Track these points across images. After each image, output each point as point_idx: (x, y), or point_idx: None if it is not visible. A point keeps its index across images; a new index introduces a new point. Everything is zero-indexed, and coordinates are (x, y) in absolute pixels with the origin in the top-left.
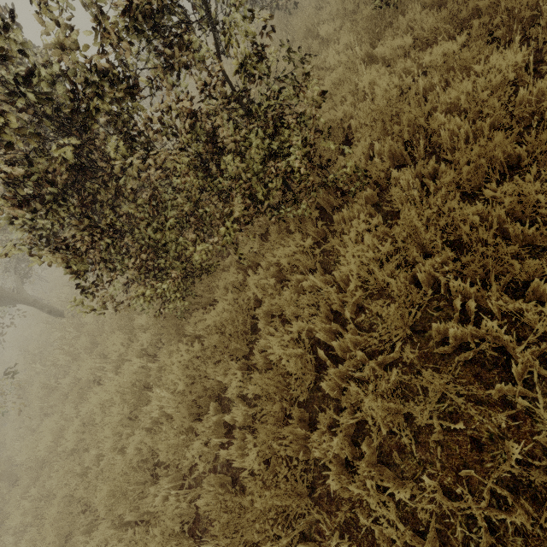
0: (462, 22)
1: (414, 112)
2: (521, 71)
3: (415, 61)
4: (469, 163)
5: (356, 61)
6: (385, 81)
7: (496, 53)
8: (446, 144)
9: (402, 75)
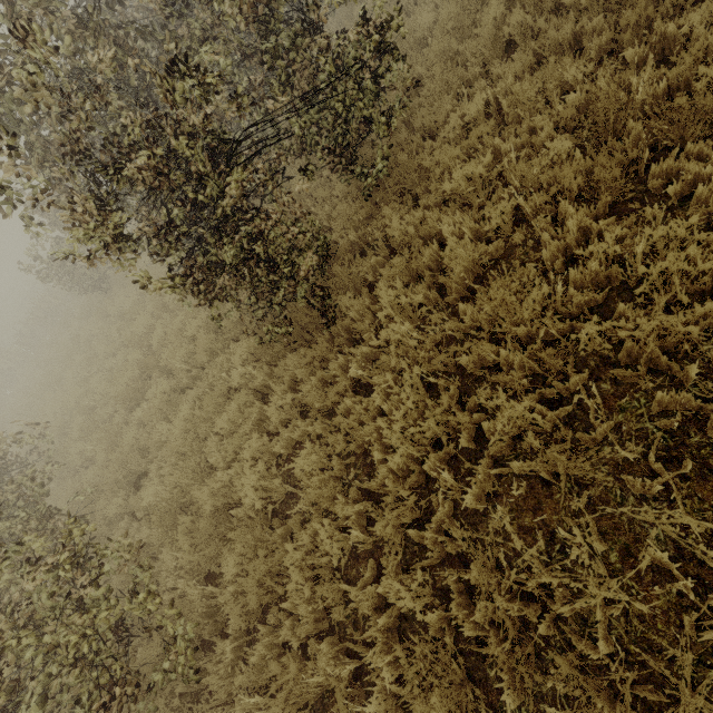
0: (331, 403)
1: (261, 568)
2: (369, 507)
3: (296, 429)
4: (321, 633)
5: (251, 396)
6: (252, 483)
7: (337, 496)
8: (297, 607)
9: (268, 479)
